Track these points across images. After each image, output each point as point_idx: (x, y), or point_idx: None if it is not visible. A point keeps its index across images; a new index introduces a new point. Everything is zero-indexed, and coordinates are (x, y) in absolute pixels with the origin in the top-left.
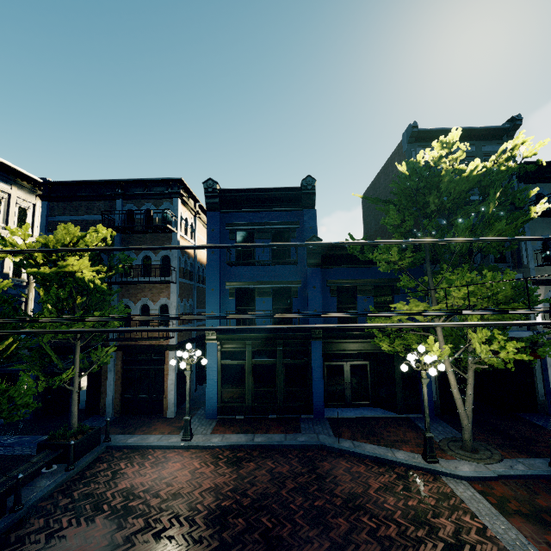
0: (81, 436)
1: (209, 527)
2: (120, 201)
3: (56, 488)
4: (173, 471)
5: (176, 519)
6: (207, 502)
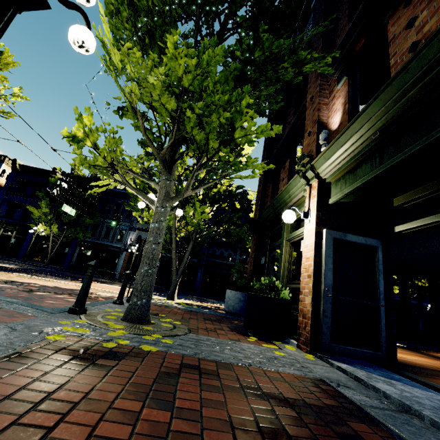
0: None
1: None
2: None
3: None
4: None
5: None
6: None
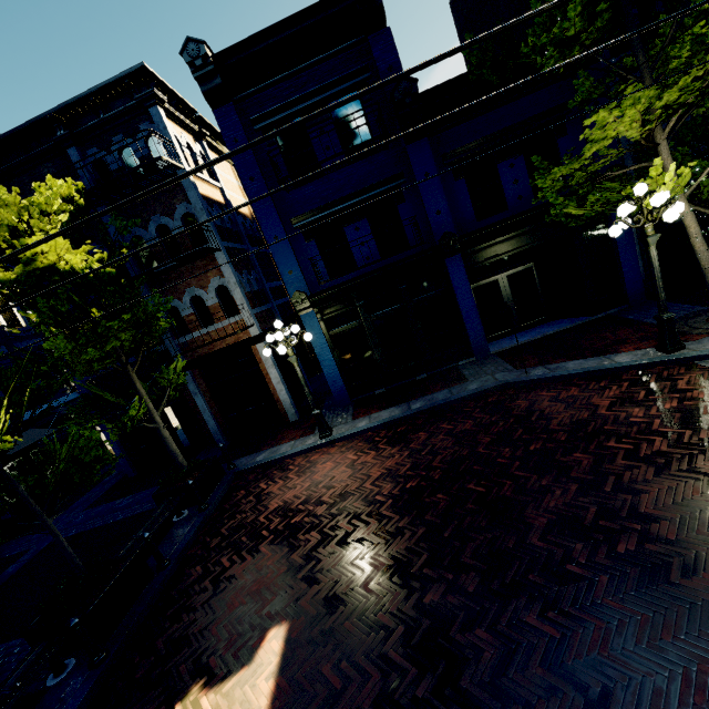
0: (198, 472)
1: (403, 515)
2: (73, 150)
3: (198, 532)
4: (326, 472)
5: (356, 520)
6: (386, 490)
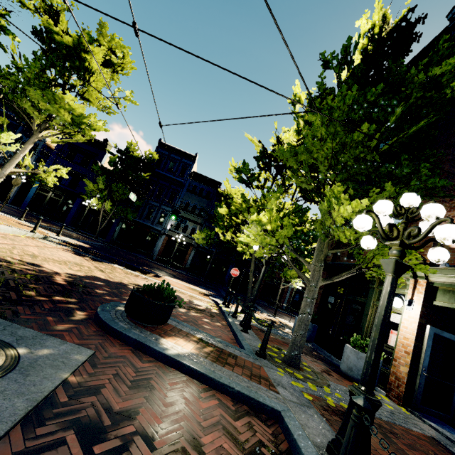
0: None
1: None
2: None
3: None
4: None
5: None
6: None
